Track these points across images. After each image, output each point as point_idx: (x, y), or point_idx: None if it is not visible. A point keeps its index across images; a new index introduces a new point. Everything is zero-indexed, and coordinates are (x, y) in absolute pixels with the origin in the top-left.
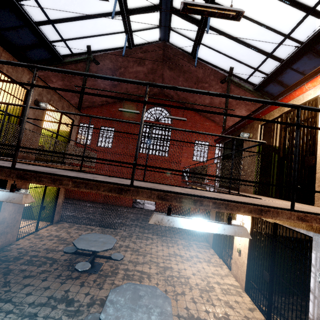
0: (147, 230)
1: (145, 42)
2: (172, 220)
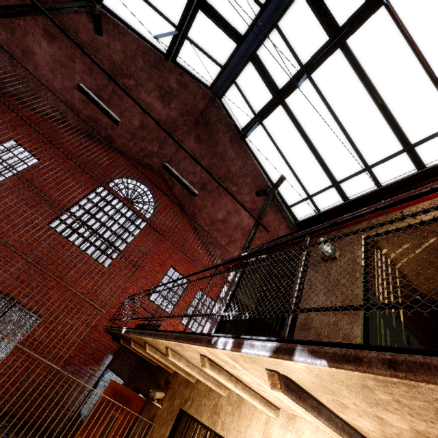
0: None
1: (192, 72)
2: None
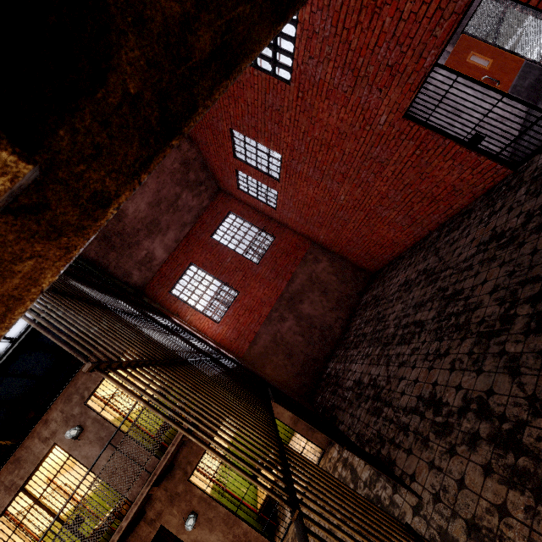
0: (525, 497)
1: None
2: None
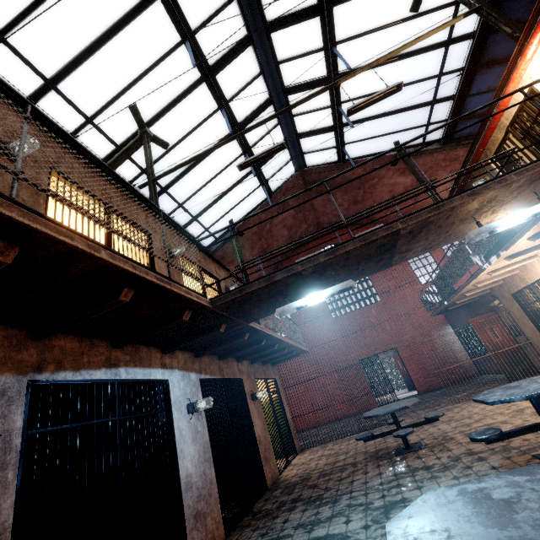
0: (436, 406)
1: (282, 183)
2: (489, 226)
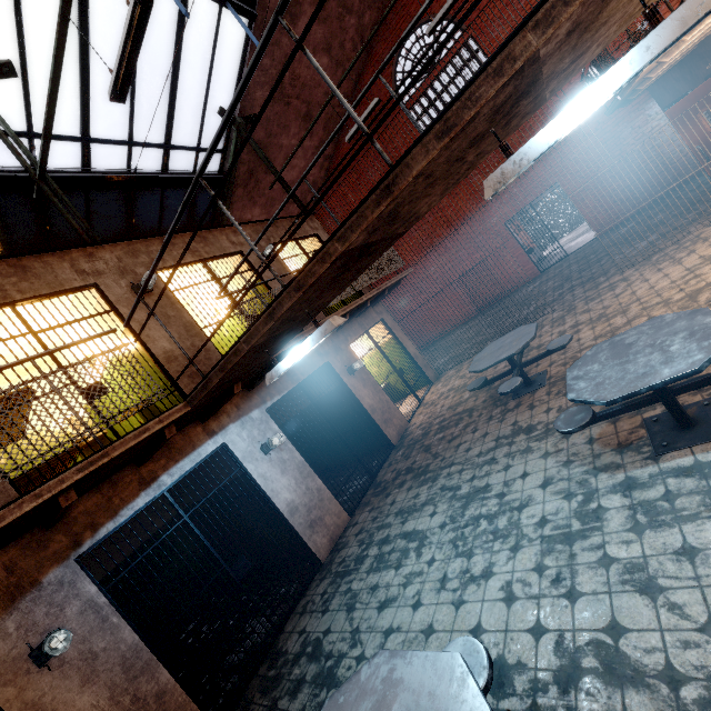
0: (601, 277)
1: None
2: (521, 156)
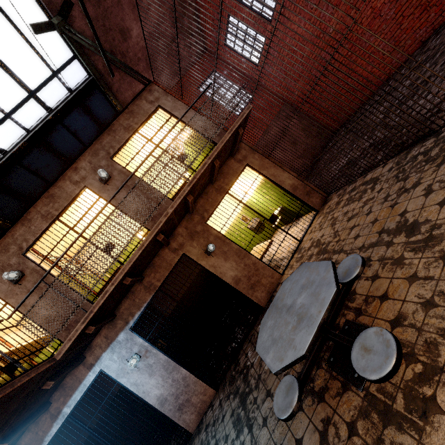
0: None
1: None
2: None
